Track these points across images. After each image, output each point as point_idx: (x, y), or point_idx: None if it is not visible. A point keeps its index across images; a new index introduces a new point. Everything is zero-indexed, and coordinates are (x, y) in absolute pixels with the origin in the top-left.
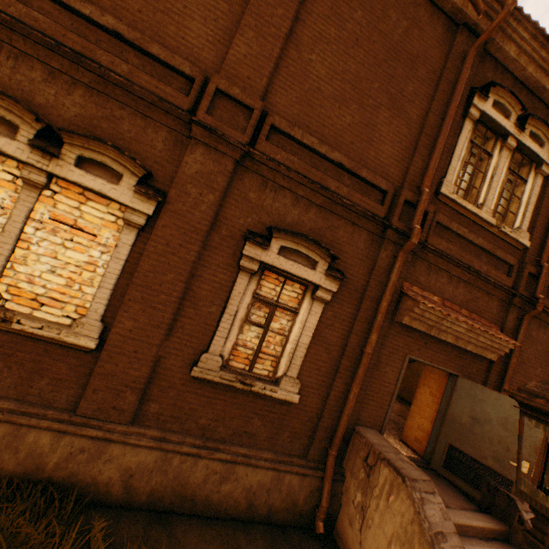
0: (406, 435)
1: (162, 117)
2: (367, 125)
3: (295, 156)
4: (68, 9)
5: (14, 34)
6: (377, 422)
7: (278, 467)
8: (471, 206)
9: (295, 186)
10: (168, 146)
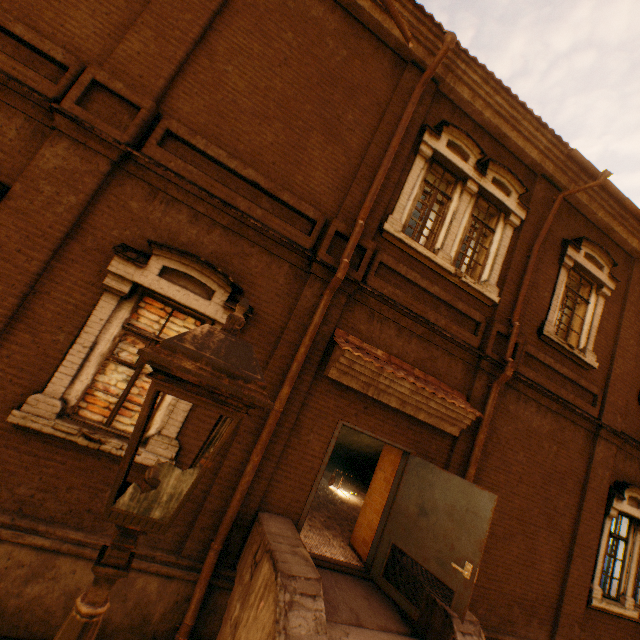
0: (355, 536)
1: (19, 102)
2: (295, 147)
3: (198, 168)
4: None
5: None
6: (295, 509)
7: None
8: (423, 248)
9: (194, 201)
10: (24, 135)
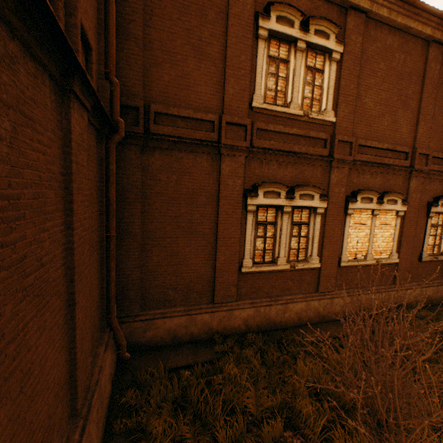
0: None
1: (400, 172)
2: None
3: (437, 164)
4: (371, 147)
5: (363, 166)
6: None
7: None
8: None
9: (440, 177)
10: (402, 182)
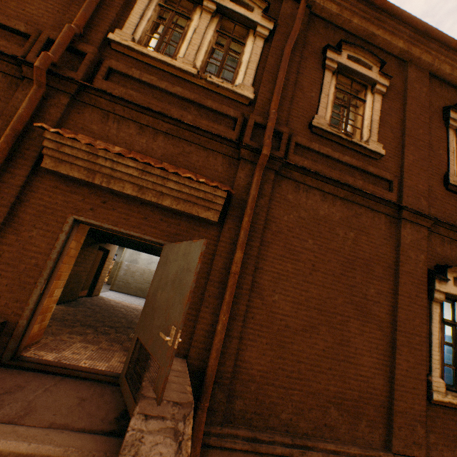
0: None
1: None
2: None
3: None
4: None
5: None
6: (15, 310)
7: None
8: (157, 54)
9: None
10: None
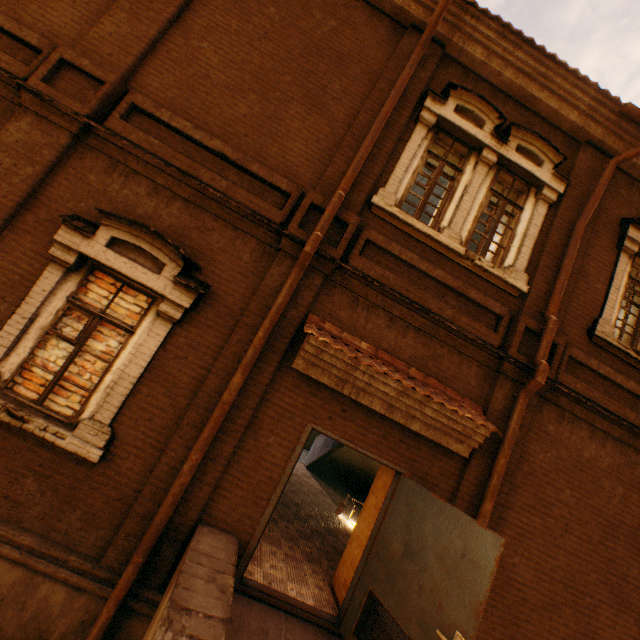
0: (337, 576)
1: None
2: (271, 119)
3: (163, 141)
4: None
5: None
6: (246, 527)
7: (33, 563)
8: (422, 225)
9: (154, 173)
10: None
